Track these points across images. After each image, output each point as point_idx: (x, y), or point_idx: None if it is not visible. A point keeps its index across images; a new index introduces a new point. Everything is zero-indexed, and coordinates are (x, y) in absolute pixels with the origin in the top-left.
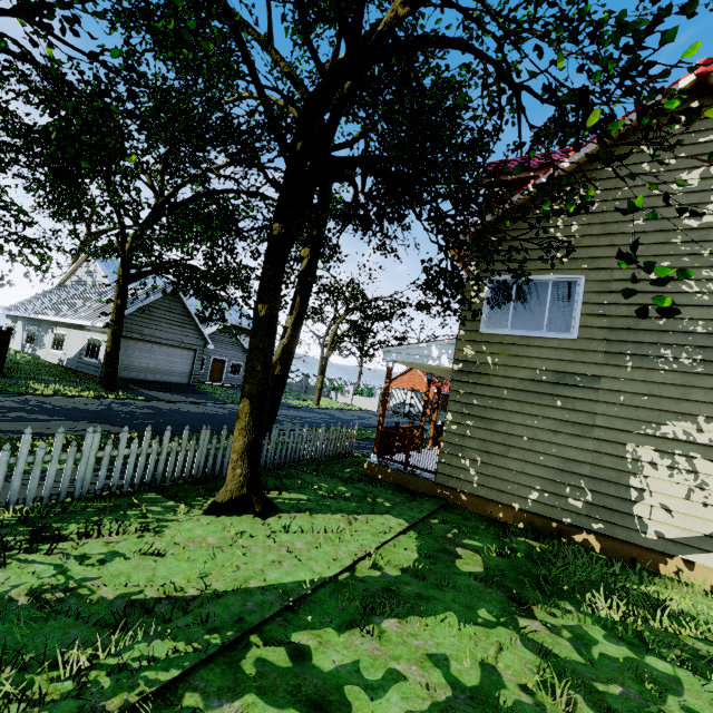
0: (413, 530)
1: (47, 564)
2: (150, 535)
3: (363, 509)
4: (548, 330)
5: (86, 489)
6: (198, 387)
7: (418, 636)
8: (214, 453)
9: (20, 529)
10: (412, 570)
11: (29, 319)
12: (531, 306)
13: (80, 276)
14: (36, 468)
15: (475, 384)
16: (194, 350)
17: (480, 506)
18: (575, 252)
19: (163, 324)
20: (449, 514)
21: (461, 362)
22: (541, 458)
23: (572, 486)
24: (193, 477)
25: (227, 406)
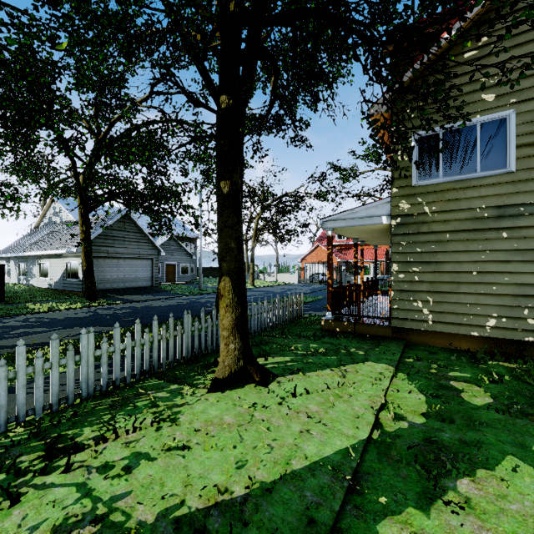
0: (400, 372)
1: (67, 485)
2: (167, 425)
3: (344, 361)
4: (482, 170)
5: (92, 388)
6: (160, 287)
7: (507, 497)
8: (193, 335)
9: (33, 444)
10: (433, 414)
11: (18, 257)
12: (461, 152)
13: (50, 218)
14: (37, 378)
15: (415, 234)
16: (151, 259)
17: (438, 340)
18: (500, 89)
19: (122, 242)
20: (415, 351)
21: (399, 217)
22: (494, 288)
23: (529, 308)
24: (184, 358)
25: (186, 297)
